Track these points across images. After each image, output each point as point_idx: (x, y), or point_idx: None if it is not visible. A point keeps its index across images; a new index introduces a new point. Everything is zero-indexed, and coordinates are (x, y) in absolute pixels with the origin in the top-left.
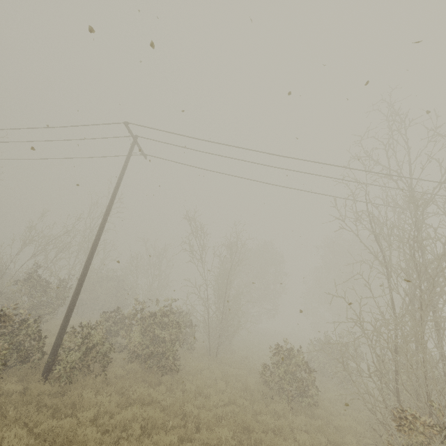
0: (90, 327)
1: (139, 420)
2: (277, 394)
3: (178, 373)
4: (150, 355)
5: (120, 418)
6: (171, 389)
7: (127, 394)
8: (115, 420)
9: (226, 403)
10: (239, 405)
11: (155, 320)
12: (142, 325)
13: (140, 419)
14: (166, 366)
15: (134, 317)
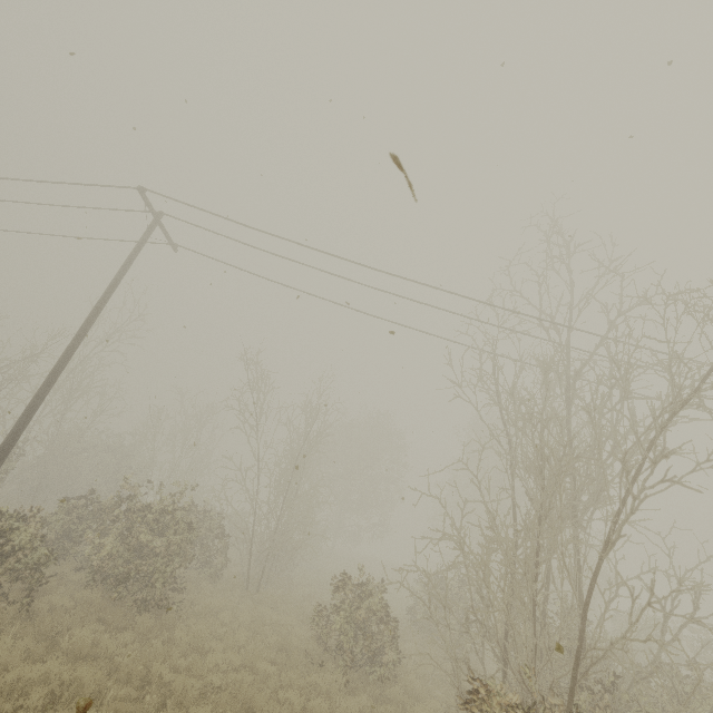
0: (17, 518)
1: (54, 685)
2: (333, 657)
3: (175, 612)
4: (123, 577)
5: (13, 677)
6: (145, 639)
7: (58, 641)
8: (3, 681)
9: (239, 668)
10: (259, 672)
11: (149, 518)
12: (124, 525)
13: (55, 683)
14: (149, 599)
15: (113, 509)
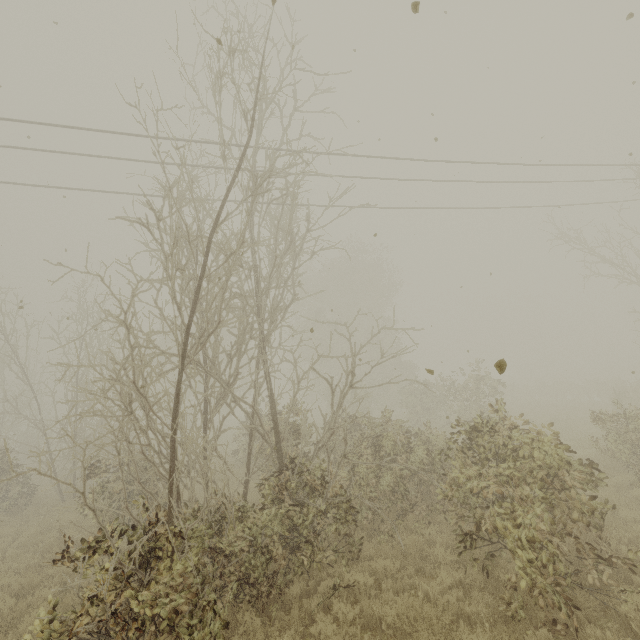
0: None
1: None
2: None
3: None
4: None
5: None
6: None
7: None
8: None
9: None
10: None
11: None
12: None
13: None
14: None
15: None
